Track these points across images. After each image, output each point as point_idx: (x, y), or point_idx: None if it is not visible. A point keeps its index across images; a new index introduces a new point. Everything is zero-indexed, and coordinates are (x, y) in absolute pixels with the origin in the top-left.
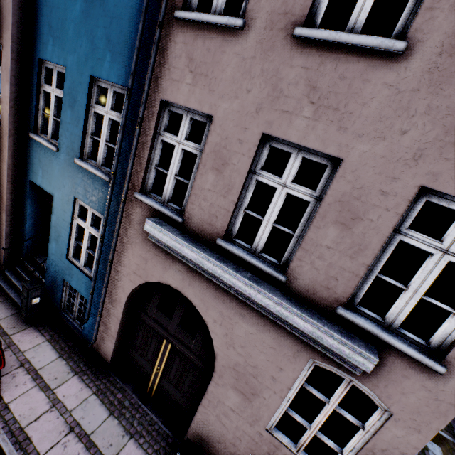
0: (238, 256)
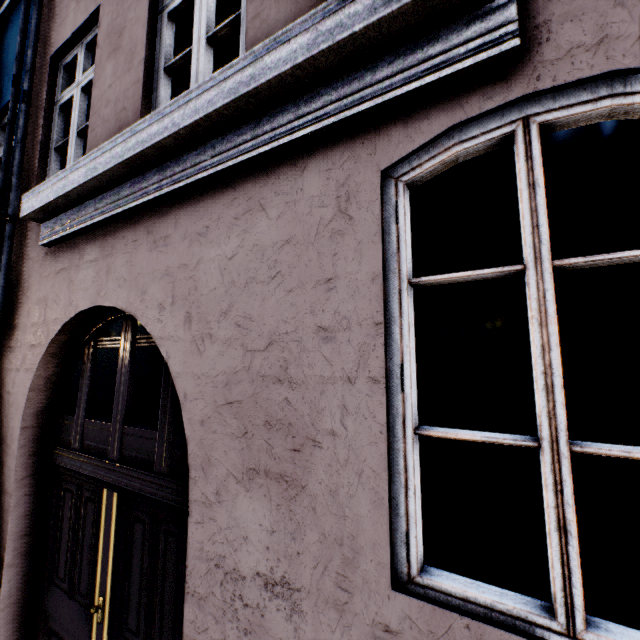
0: None
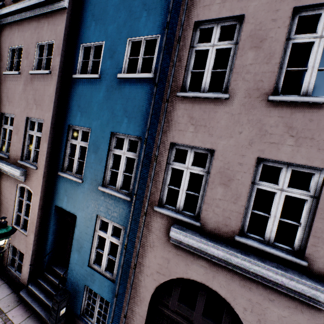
0: (258, 248)
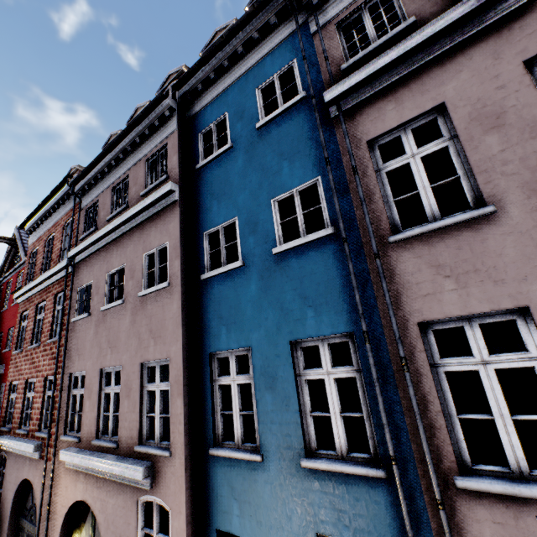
0: None
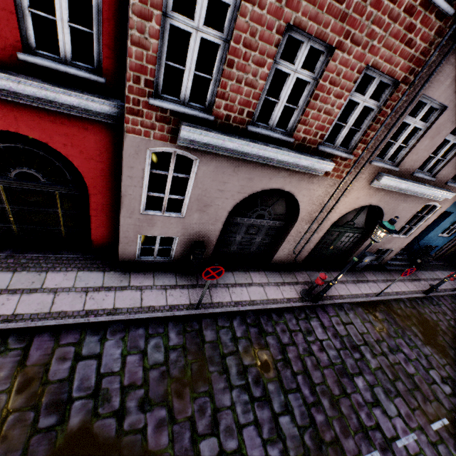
0: None
